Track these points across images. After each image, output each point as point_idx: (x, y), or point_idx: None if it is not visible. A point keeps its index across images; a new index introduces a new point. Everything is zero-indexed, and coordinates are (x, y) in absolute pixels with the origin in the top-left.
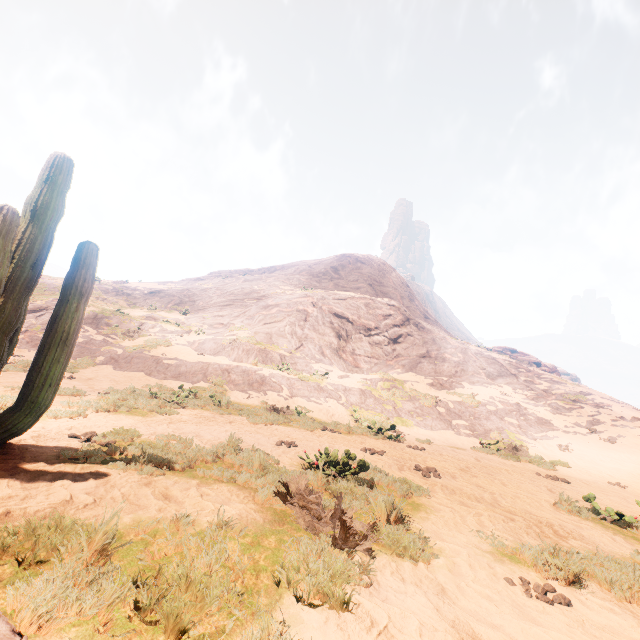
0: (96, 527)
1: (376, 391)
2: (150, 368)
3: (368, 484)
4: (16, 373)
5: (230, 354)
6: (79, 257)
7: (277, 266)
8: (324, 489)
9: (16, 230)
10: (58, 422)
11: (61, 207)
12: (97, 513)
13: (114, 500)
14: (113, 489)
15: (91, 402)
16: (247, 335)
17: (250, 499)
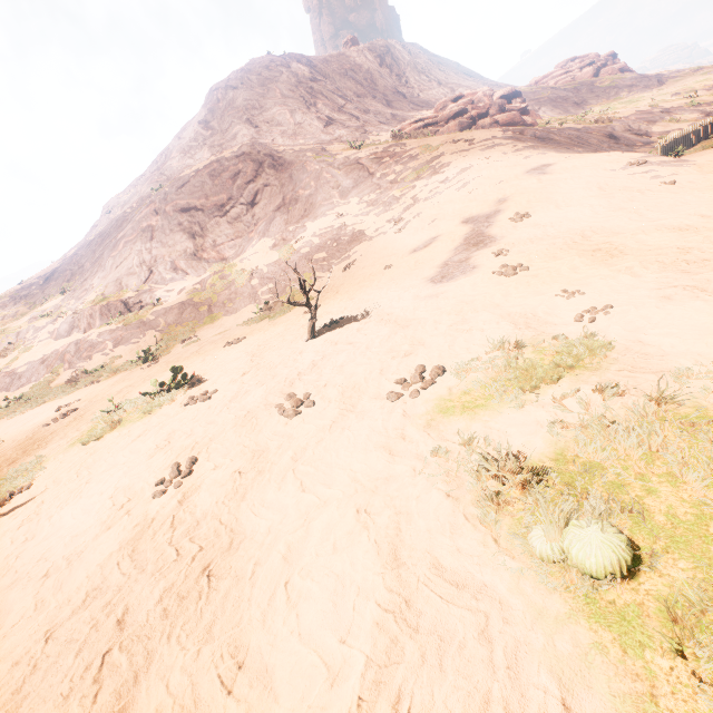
0: None
1: (199, 295)
2: (9, 384)
3: None
4: None
5: (80, 328)
6: None
7: (158, 156)
8: None
9: None
10: None
11: None
12: None
13: None
14: None
15: None
16: (96, 295)
17: None
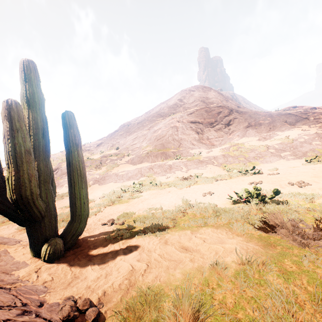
0: (164, 288)
1: (231, 153)
2: (114, 179)
3: (280, 201)
4: (59, 201)
5: (148, 160)
6: (65, 122)
7: (150, 110)
8: (260, 213)
9: (22, 114)
10: (91, 219)
11: (41, 95)
12: (155, 275)
13: (157, 261)
14: (151, 253)
15: (100, 204)
16: (152, 148)
17: (230, 233)
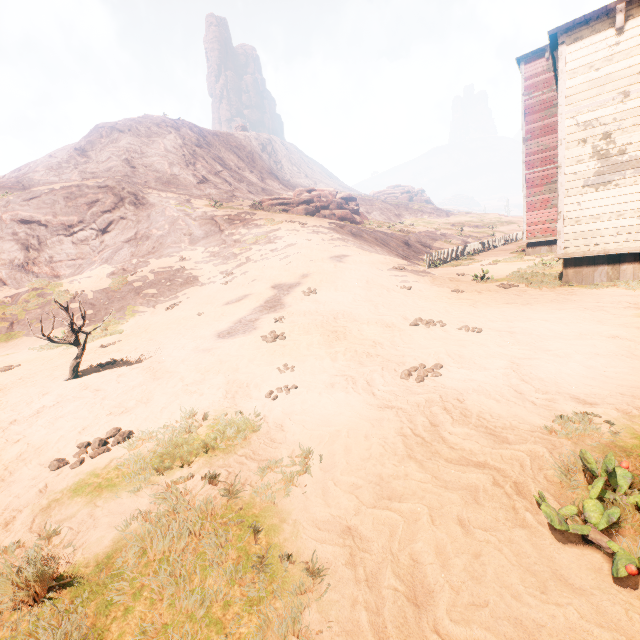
0: None
1: (4, 309)
2: None
3: None
4: None
5: None
6: None
7: (24, 165)
8: None
9: None
10: None
11: None
12: None
13: None
14: None
15: None
16: None
17: None
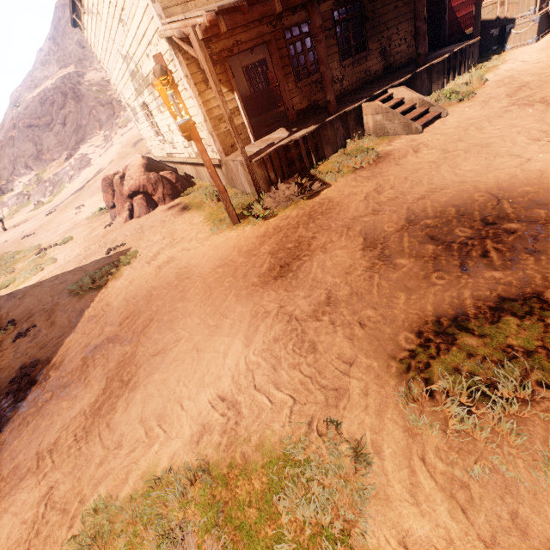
0: None
1: (27, 189)
2: None
3: None
4: None
5: None
6: None
7: None
8: None
9: None
10: None
11: None
12: None
13: None
14: None
15: None
16: None
17: None
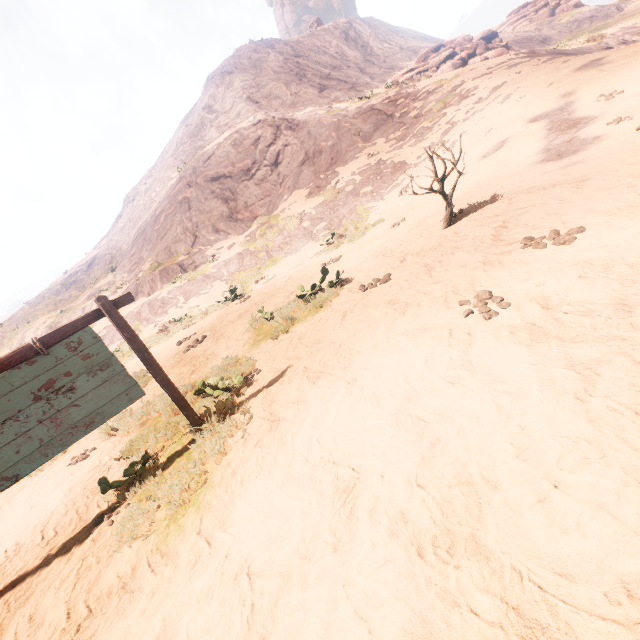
0: None
1: (253, 245)
2: None
3: None
4: None
5: (143, 292)
6: None
7: (166, 147)
8: None
9: None
10: None
11: None
12: None
13: None
14: None
15: None
16: (150, 264)
17: None
